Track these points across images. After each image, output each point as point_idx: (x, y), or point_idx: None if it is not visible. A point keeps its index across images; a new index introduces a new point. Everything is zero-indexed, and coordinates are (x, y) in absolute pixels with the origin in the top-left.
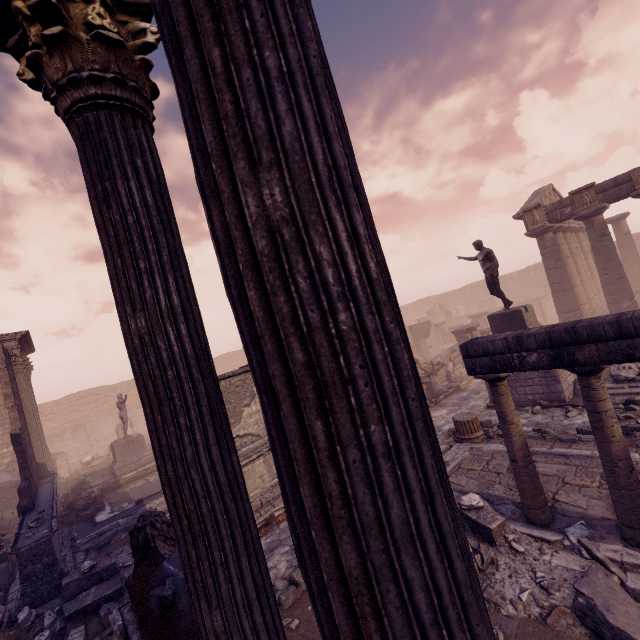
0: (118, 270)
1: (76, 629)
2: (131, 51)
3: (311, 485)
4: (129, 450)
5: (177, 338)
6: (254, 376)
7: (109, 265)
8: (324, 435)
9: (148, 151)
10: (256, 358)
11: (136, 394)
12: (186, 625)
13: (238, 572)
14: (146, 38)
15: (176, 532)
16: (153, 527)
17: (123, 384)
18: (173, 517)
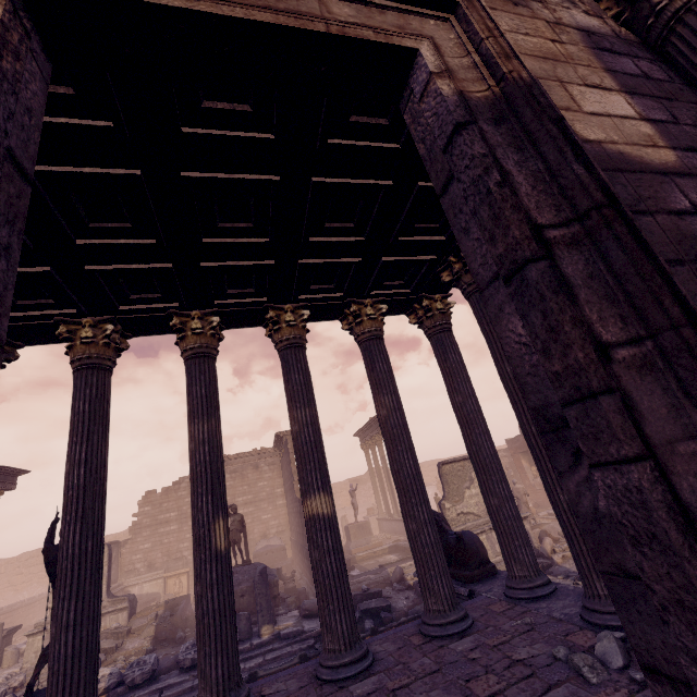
0: (451, 382)
1: (368, 620)
2: (447, 311)
3: (525, 418)
4: (359, 533)
5: (472, 404)
6: (511, 401)
7: (447, 381)
8: (526, 408)
9: (455, 342)
10: (511, 396)
11: (347, 495)
12: (470, 548)
13: (501, 486)
14: (451, 306)
15: (477, 471)
16: (438, 517)
17: (337, 484)
18: (475, 465)
